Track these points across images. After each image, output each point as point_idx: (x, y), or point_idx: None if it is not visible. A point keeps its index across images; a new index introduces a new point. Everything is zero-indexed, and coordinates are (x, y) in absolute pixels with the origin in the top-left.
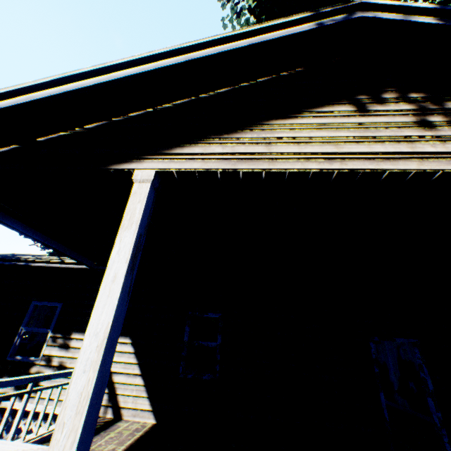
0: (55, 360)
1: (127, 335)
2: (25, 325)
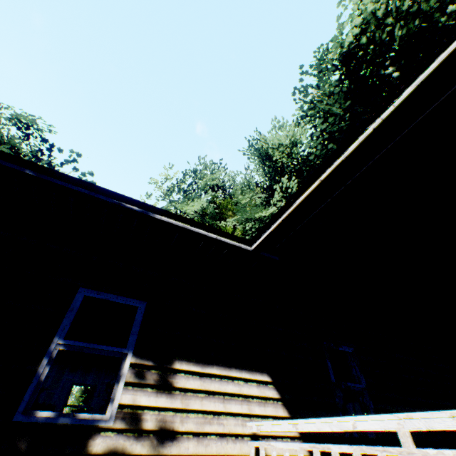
0: (147, 417)
1: (263, 369)
2: (63, 336)
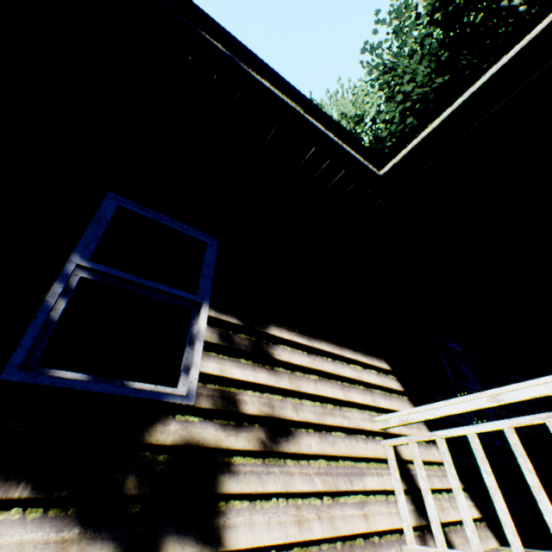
0: (246, 399)
1: (380, 354)
2: (87, 256)
